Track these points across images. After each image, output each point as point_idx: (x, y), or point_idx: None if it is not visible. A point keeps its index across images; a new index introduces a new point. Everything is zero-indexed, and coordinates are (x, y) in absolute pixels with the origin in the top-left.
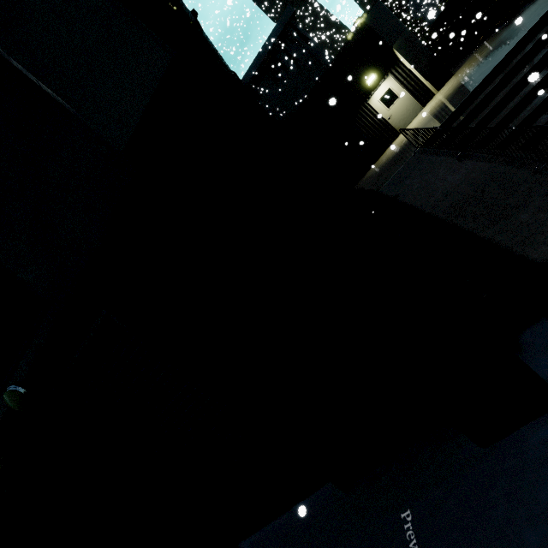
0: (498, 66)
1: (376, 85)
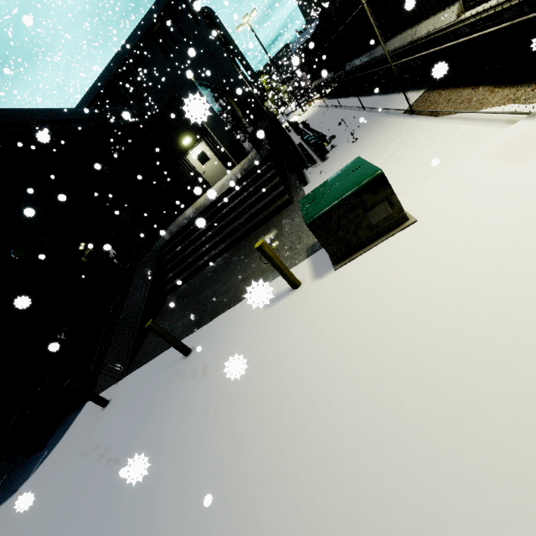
0: (203, 212)
1: (192, 145)
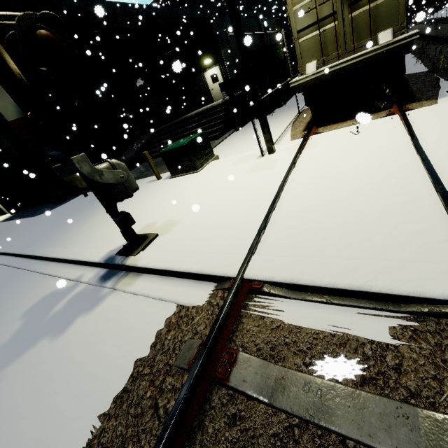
0: (183, 120)
1: (210, 66)
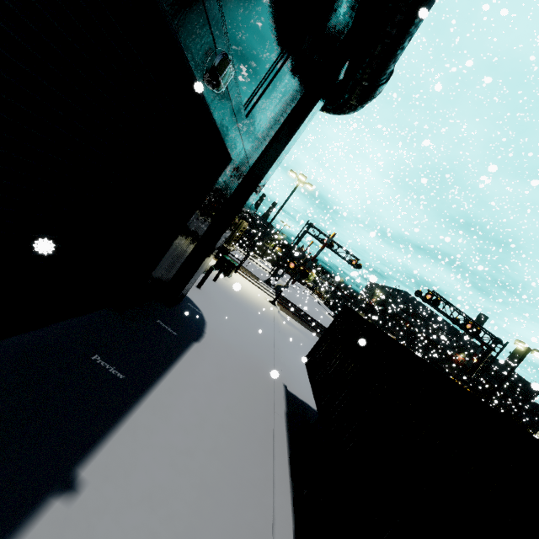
0: None
1: None
